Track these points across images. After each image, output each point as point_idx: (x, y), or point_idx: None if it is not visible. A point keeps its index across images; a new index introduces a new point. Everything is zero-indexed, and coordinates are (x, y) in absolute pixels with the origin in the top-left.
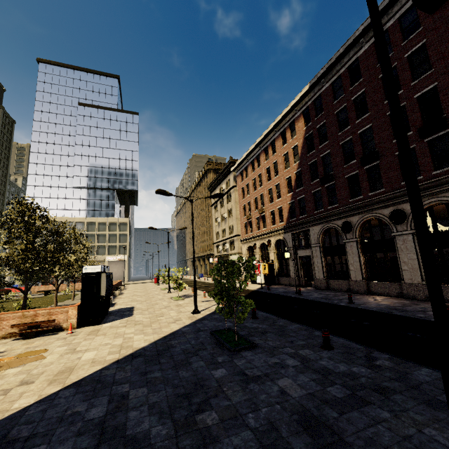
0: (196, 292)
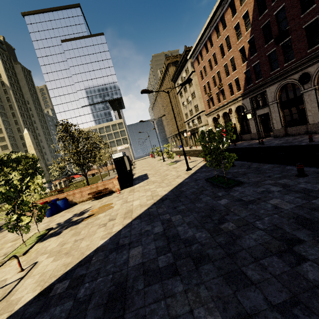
0: (186, 157)
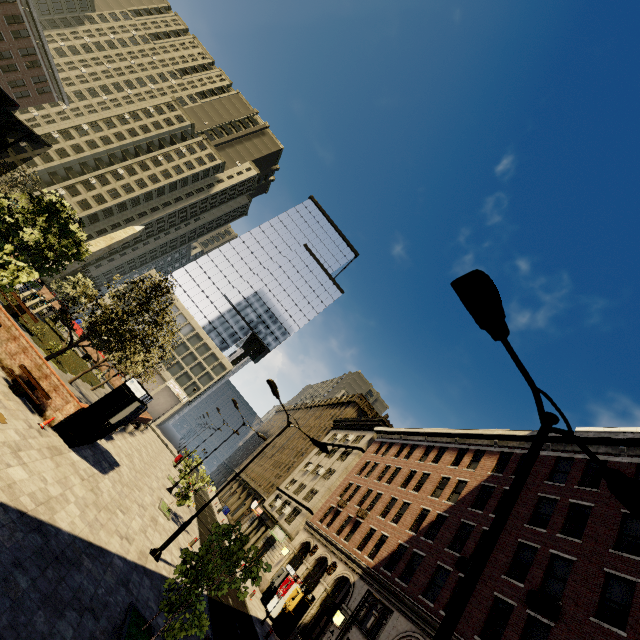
0: (183, 528)
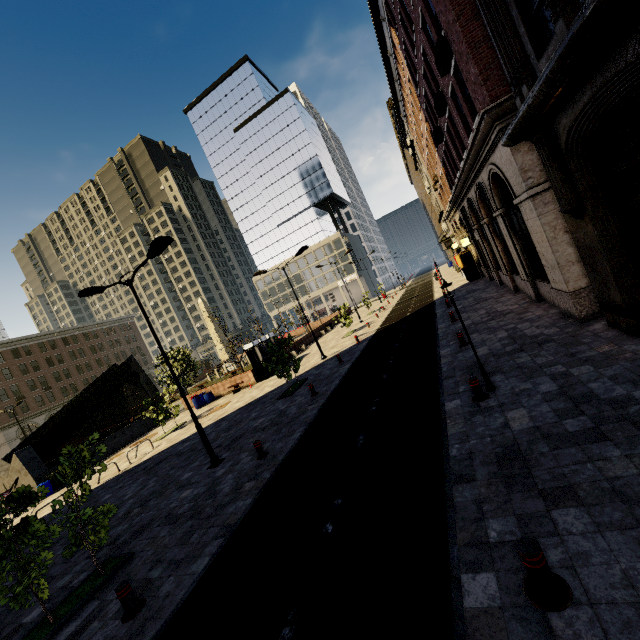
0: (317, 343)
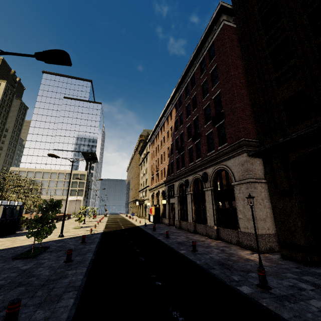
0: (63, 222)
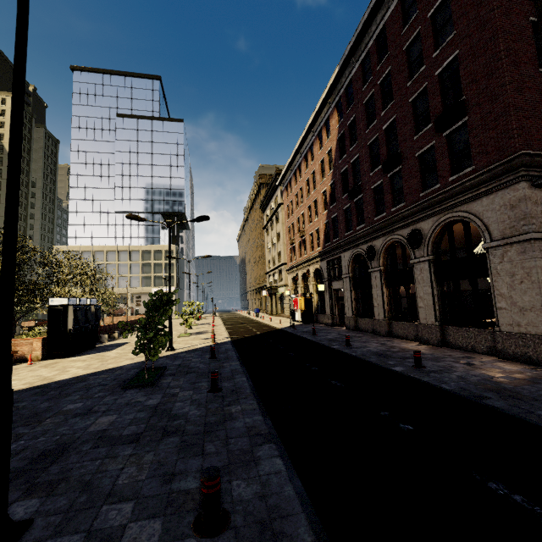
0: (170, 328)
